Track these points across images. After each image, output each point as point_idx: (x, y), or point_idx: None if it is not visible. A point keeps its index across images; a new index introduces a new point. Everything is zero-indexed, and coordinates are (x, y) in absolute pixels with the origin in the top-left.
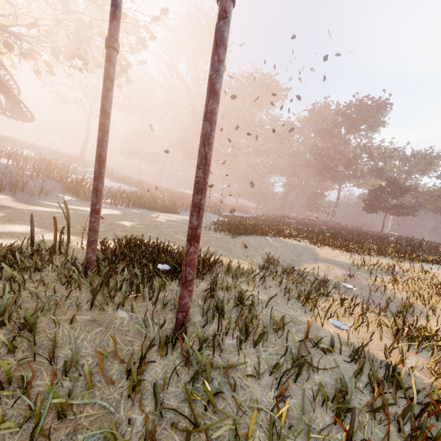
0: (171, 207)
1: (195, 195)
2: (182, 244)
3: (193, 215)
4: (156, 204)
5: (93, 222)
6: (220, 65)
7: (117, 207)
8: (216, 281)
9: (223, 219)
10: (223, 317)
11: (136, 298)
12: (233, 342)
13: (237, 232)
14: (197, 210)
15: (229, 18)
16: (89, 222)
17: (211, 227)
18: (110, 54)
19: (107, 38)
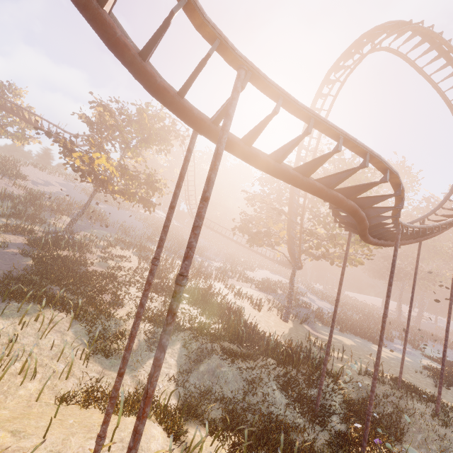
0: (374, 335)
1: (439, 384)
2: (413, 383)
3: (439, 388)
4: (364, 333)
5: (400, 376)
6: (444, 360)
7: (344, 334)
8: (444, 407)
9: (430, 365)
10: (448, 418)
11: (418, 402)
12: (452, 423)
13: (447, 383)
14: (440, 388)
15: (446, 351)
16: (399, 375)
17: (423, 372)
18: (407, 335)
19: (406, 331)
